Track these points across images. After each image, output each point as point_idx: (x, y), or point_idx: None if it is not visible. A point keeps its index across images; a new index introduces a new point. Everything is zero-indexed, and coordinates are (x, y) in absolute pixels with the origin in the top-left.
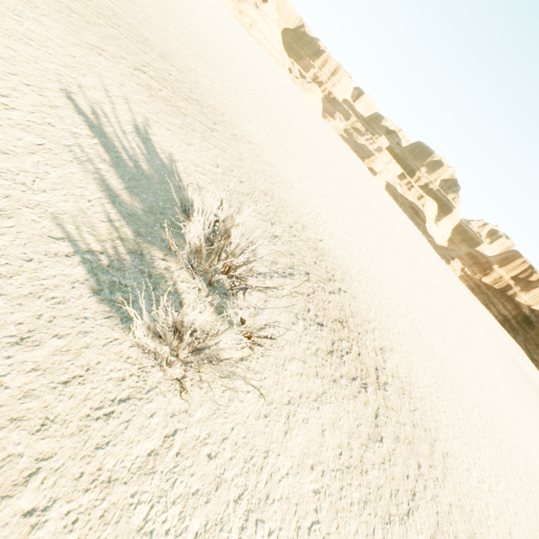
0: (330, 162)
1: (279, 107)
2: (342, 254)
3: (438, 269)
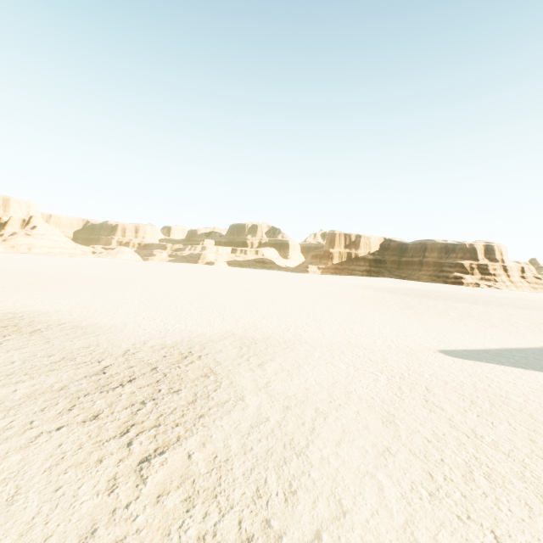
0: (118, 278)
1: (43, 276)
2: (58, 307)
3: (281, 279)
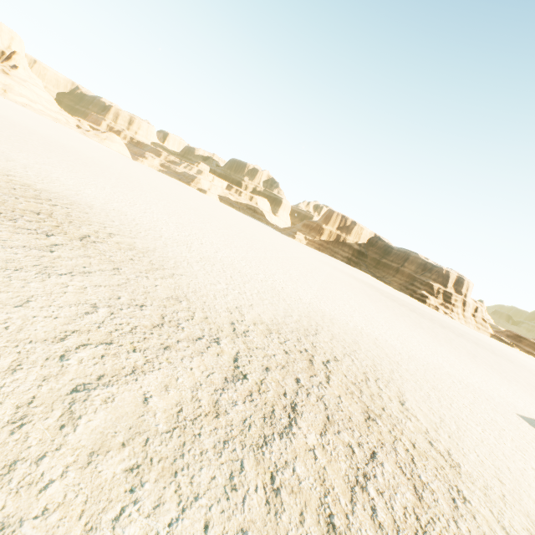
0: (123, 175)
1: (35, 136)
2: (86, 199)
3: (277, 239)
